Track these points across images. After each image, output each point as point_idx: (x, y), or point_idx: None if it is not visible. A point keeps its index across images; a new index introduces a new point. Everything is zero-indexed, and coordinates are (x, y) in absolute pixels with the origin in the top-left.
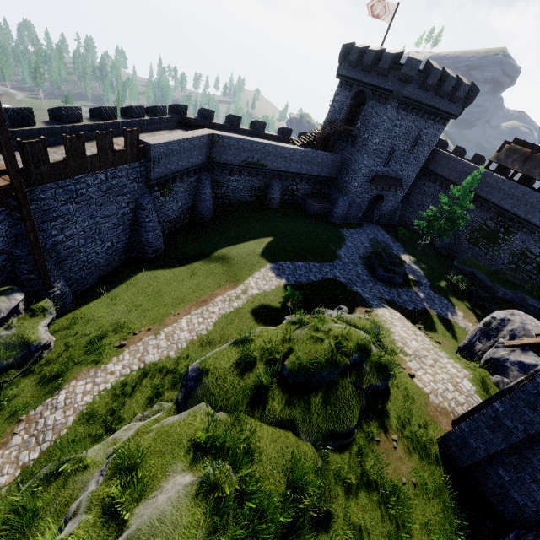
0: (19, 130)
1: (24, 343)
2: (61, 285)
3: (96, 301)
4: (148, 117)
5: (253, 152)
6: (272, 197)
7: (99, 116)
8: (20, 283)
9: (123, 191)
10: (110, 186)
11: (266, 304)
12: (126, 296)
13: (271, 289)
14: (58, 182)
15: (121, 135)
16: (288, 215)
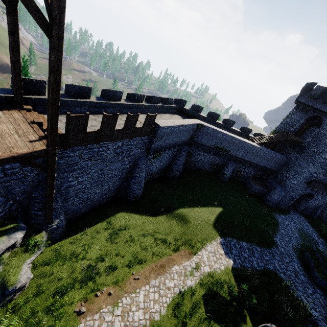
0: (77, 100)
1: (1, 285)
2: (59, 220)
3: (80, 235)
4: (161, 104)
5: (223, 141)
6: (225, 173)
7: (132, 99)
8: (30, 215)
9: (130, 154)
10: (123, 150)
11: (215, 289)
12: (103, 236)
13: (220, 270)
14: (87, 145)
15: (141, 113)
16: (234, 189)
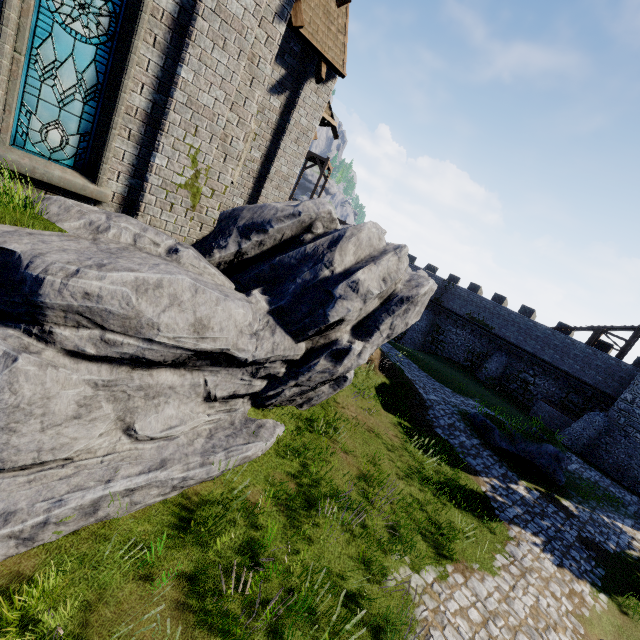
0: None
1: None
2: None
3: None
4: None
5: (481, 308)
6: (485, 365)
7: None
8: None
9: None
10: None
11: None
12: None
13: None
14: None
15: None
16: (487, 387)
